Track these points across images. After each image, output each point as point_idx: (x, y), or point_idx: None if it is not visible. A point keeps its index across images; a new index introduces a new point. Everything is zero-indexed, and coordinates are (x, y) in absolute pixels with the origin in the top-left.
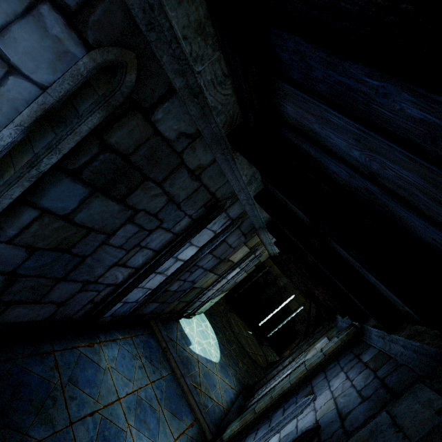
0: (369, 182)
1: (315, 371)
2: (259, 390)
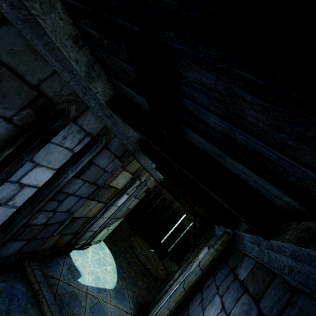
0: None
1: (193, 290)
2: (152, 310)
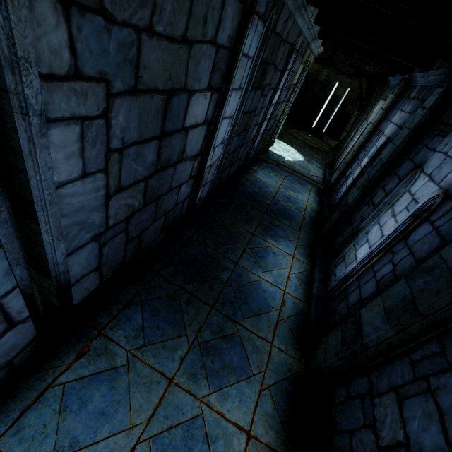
0: None
1: (379, 122)
2: (338, 160)
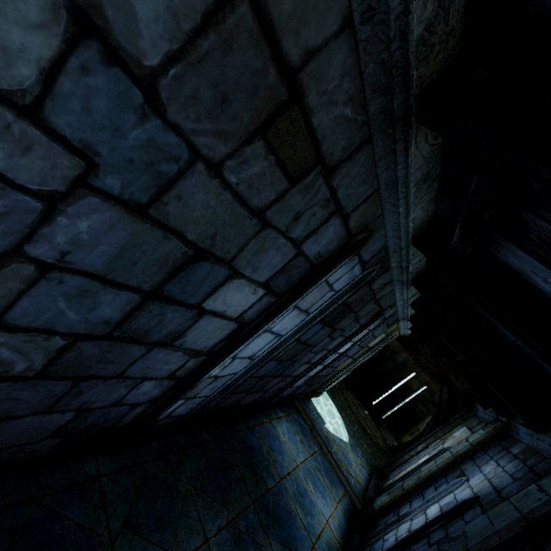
0: (530, 349)
1: (462, 458)
2: (393, 472)
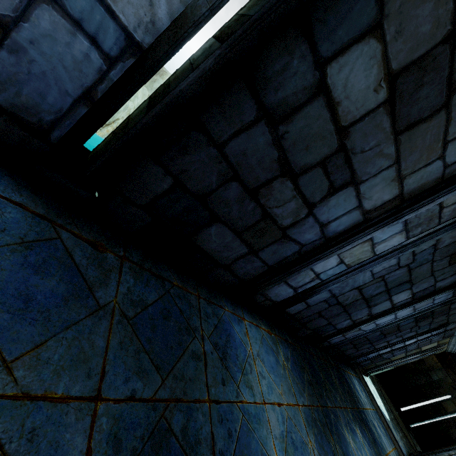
0: None
1: None
2: None
